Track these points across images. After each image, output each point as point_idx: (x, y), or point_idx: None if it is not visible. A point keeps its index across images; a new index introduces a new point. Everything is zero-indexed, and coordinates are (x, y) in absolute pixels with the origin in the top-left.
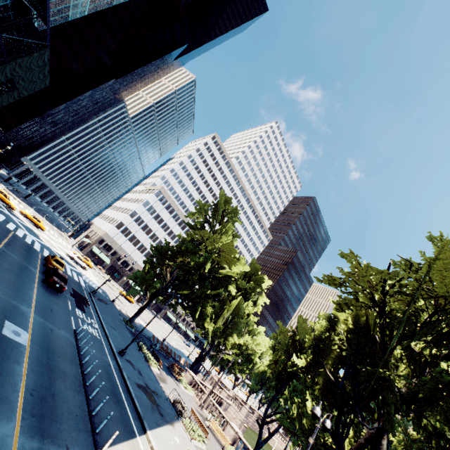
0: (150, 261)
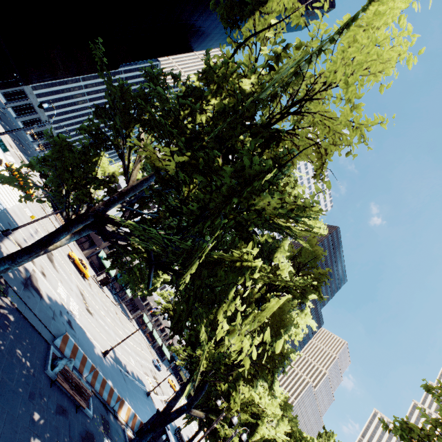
0: (95, 126)
